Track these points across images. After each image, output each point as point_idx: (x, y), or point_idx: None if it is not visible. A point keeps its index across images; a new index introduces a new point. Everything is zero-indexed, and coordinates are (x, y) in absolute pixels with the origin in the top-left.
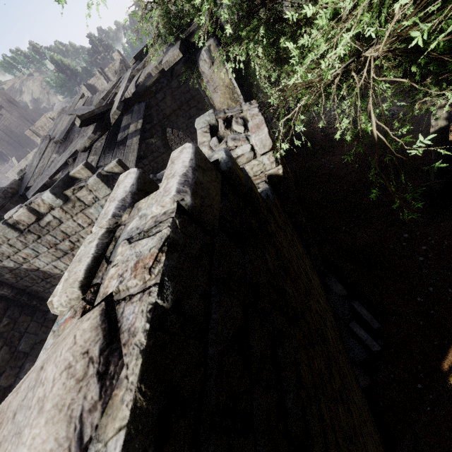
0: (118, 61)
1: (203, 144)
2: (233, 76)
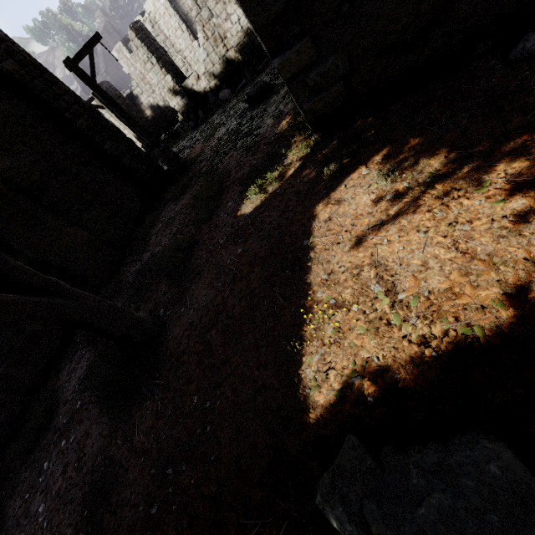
0: (102, 24)
1: None
2: None
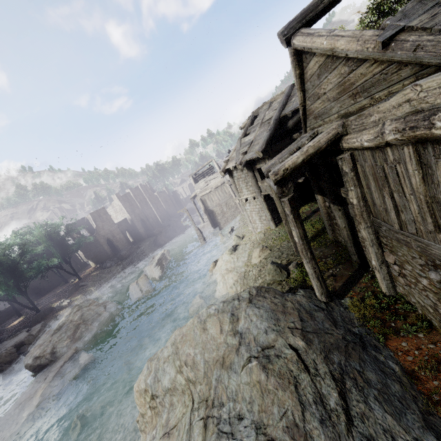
0: None
1: None
2: None
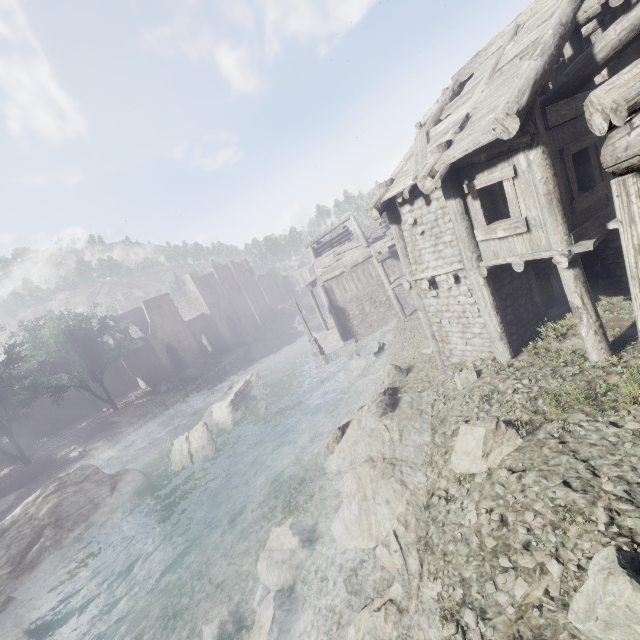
0: None
1: None
2: None
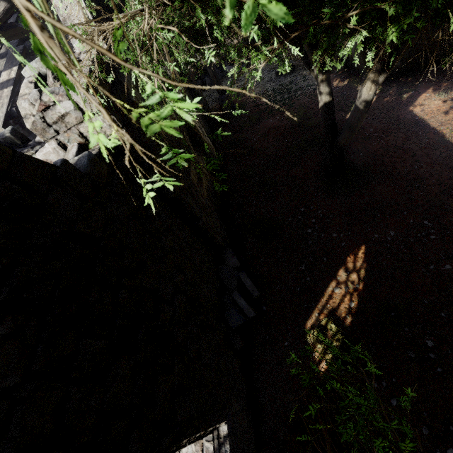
0: None
1: (22, 97)
2: (93, 17)
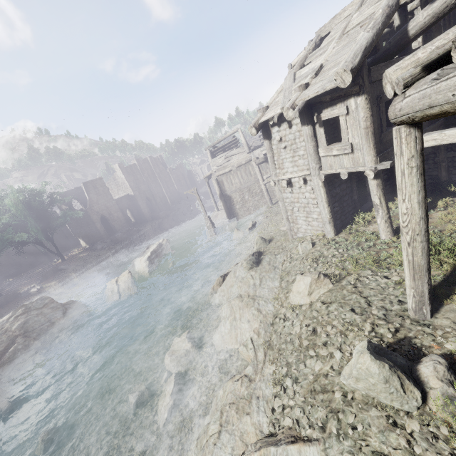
0: None
1: None
2: None
